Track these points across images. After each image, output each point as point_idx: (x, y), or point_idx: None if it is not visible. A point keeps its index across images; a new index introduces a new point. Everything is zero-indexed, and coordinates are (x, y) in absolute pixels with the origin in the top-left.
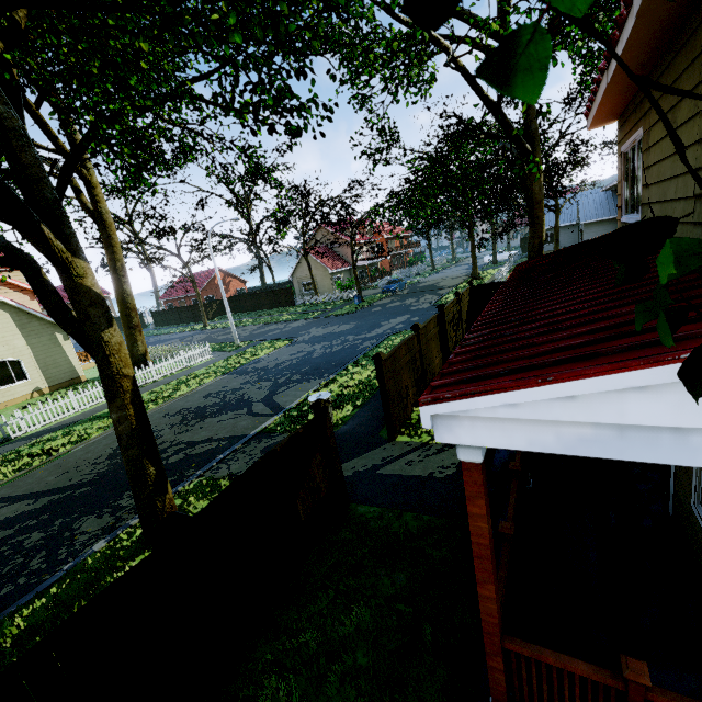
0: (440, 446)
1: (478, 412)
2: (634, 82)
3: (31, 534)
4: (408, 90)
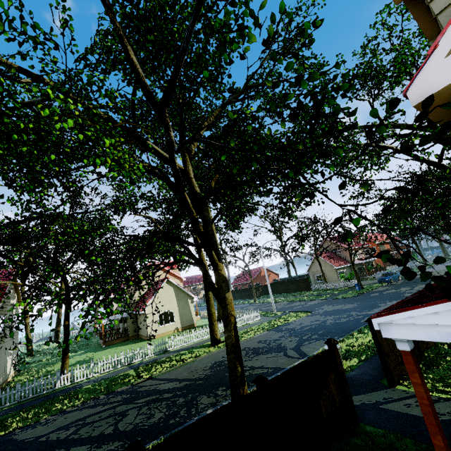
0: (435, 398)
1: (398, 321)
2: (380, 228)
3: (179, 398)
4: (371, 168)
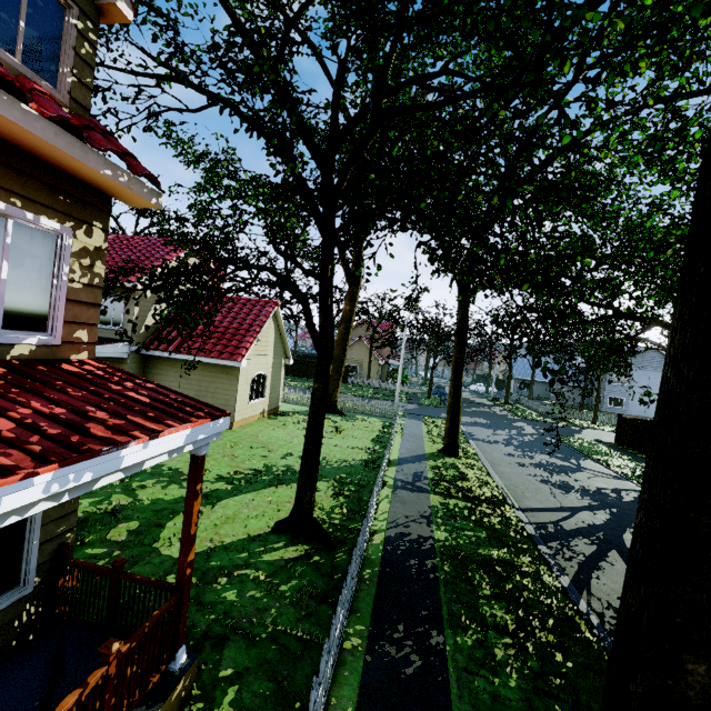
0: None
1: None
2: None
3: None
4: None
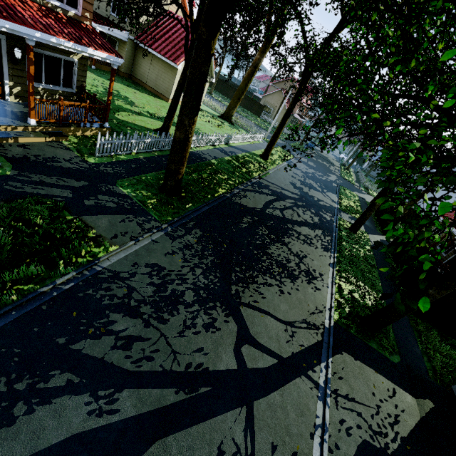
0: None
1: None
2: None
3: (310, 209)
4: None
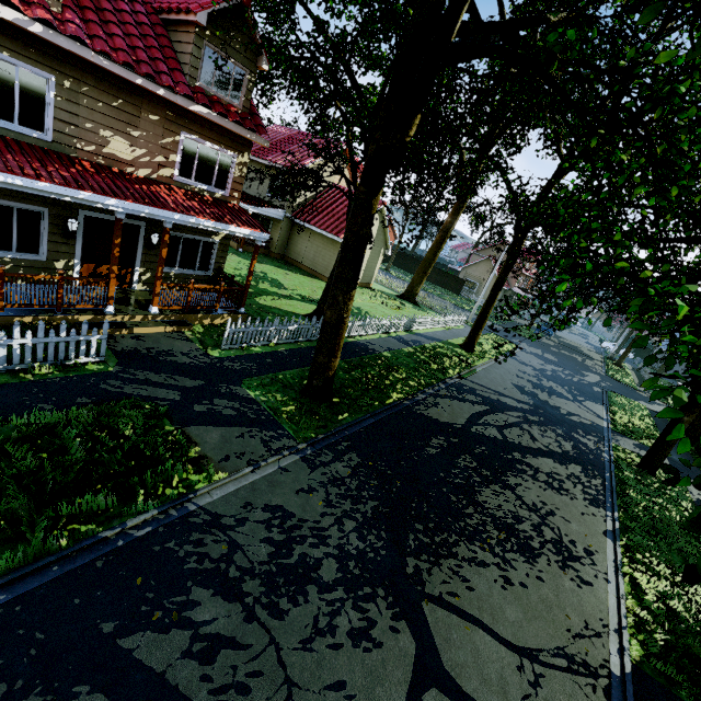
0: None
1: None
2: None
3: (553, 428)
4: None
